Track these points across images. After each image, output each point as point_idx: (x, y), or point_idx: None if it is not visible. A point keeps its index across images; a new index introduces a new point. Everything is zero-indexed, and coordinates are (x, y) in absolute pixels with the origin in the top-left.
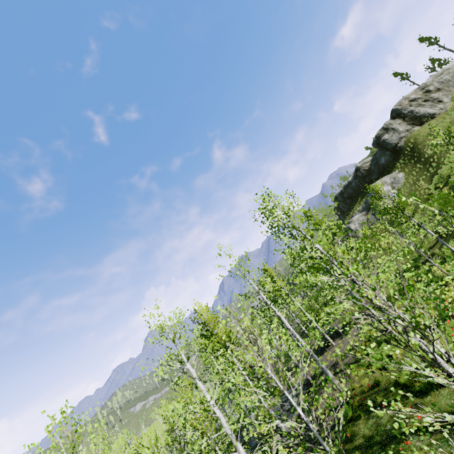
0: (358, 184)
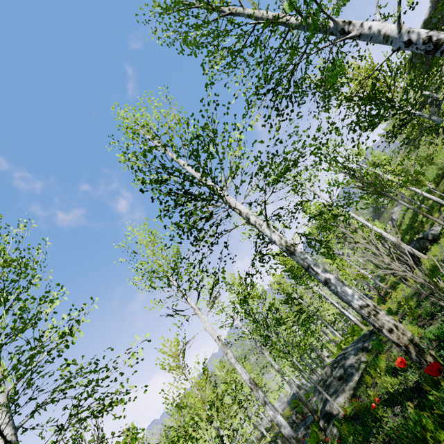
0: None
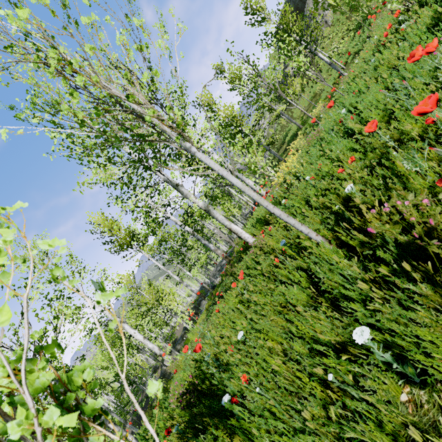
0: (297, 4)
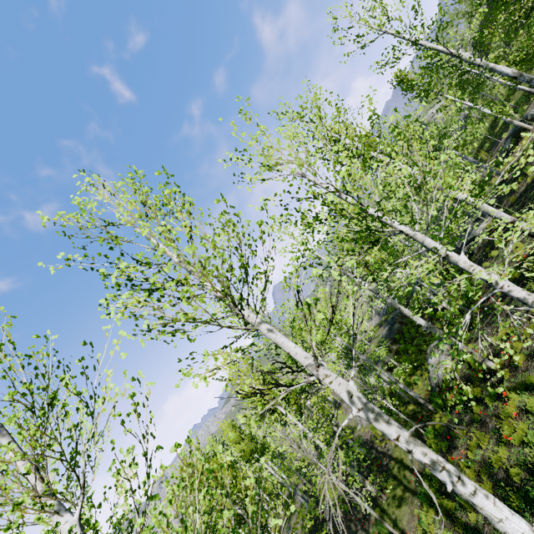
0: None
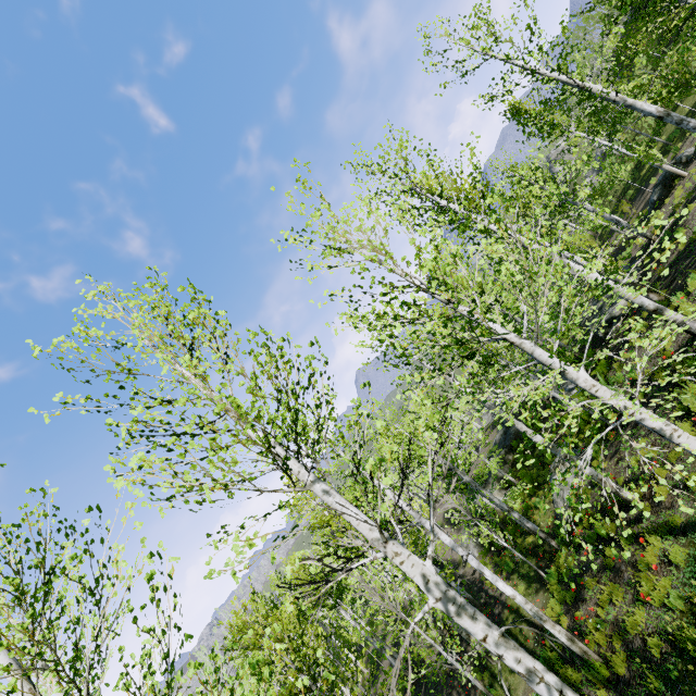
0: None
